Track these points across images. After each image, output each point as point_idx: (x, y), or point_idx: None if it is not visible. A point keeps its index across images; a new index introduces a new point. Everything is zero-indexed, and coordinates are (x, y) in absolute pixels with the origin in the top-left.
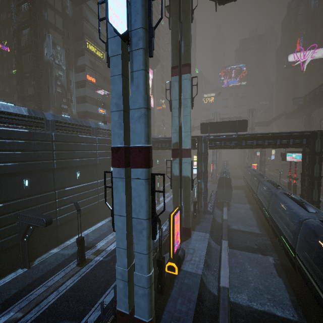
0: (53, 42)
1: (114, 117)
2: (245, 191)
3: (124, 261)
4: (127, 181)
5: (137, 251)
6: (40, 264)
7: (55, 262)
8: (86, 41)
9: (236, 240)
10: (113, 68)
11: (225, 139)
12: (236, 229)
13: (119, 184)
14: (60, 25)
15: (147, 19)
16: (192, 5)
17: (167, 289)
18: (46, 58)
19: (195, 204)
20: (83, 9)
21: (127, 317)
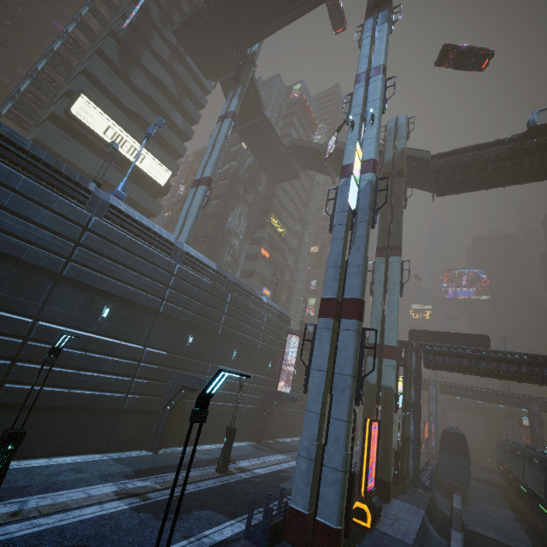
0: (239, 213)
1: (330, 272)
2: (503, 491)
3: (314, 430)
4: (333, 334)
5: (333, 416)
6: (167, 454)
7: (185, 459)
8: (271, 216)
9: (481, 546)
10: (336, 233)
11: (451, 353)
12: (481, 533)
13: (324, 335)
14: (251, 200)
15: (372, 203)
16: (405, 194)
17: (354, 538)
18: (228, 226)
19: (397, 455)
20: (276, 188)
21: (304, 519)
